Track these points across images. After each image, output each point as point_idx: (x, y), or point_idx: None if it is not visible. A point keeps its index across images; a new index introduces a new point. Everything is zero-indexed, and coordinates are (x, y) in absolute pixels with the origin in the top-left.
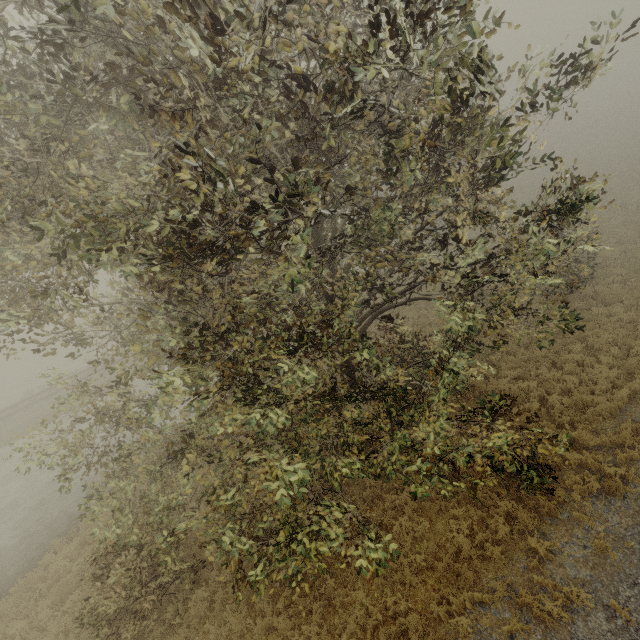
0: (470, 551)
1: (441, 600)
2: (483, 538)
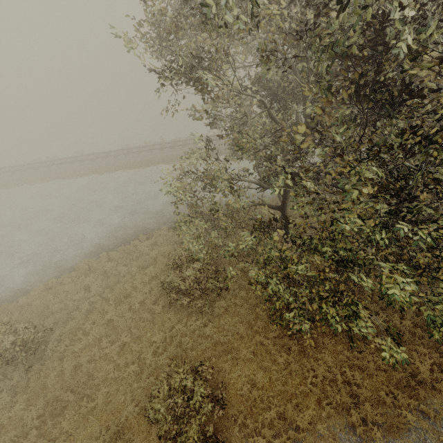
0: (426, 379)
1: (390, 394)
2: (438, 376)
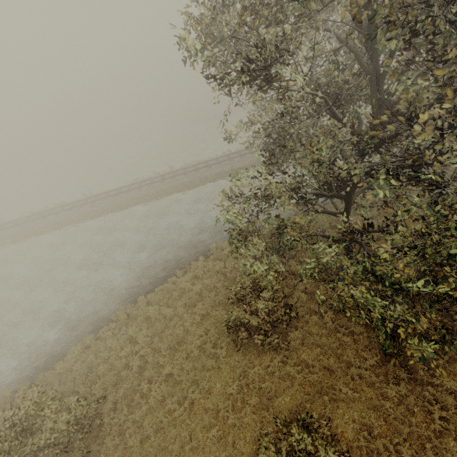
0: None
1: None
2: None
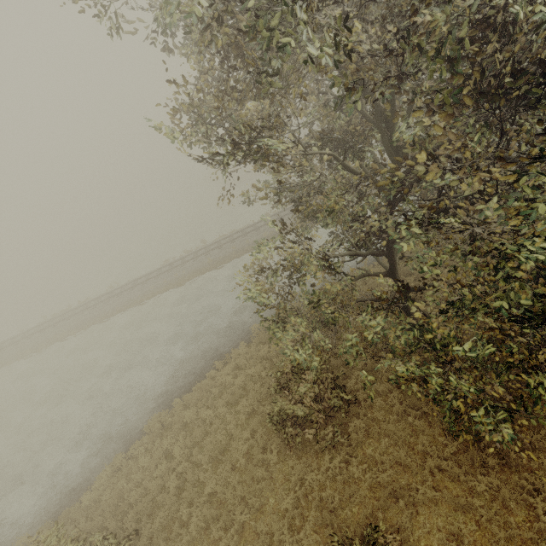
0: None
1: None
2: None
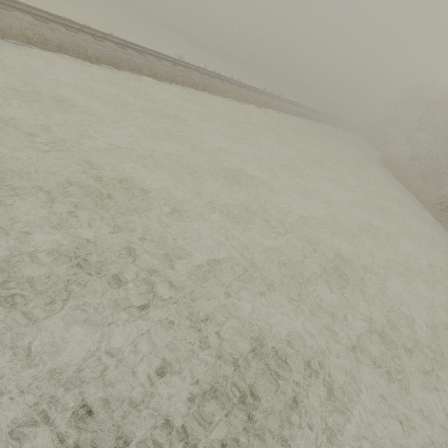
0: None
1: None
2: None
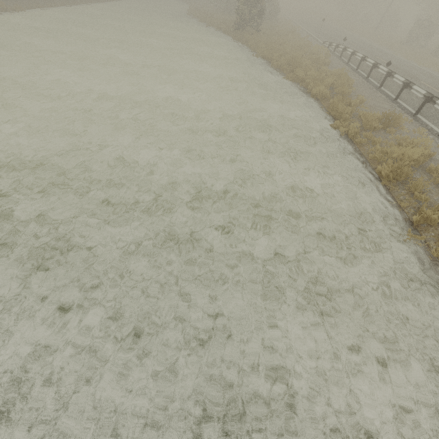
0: None
1: None
2: None
